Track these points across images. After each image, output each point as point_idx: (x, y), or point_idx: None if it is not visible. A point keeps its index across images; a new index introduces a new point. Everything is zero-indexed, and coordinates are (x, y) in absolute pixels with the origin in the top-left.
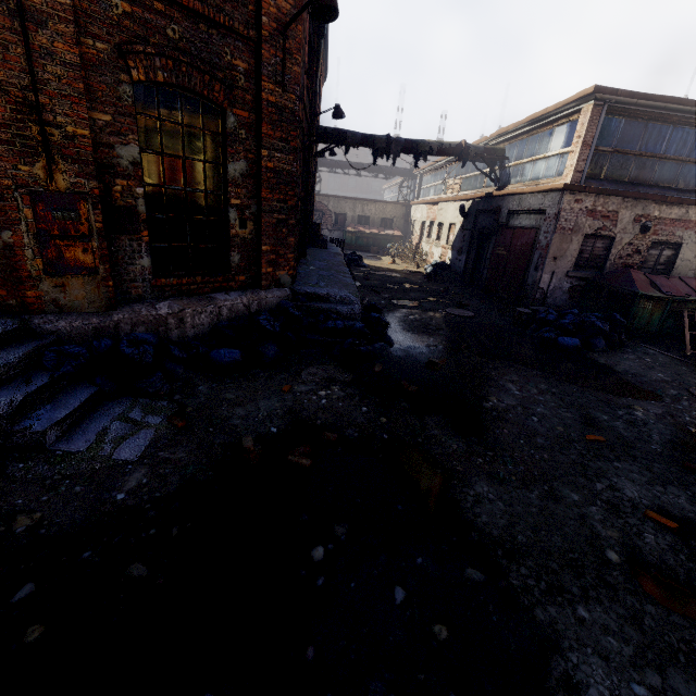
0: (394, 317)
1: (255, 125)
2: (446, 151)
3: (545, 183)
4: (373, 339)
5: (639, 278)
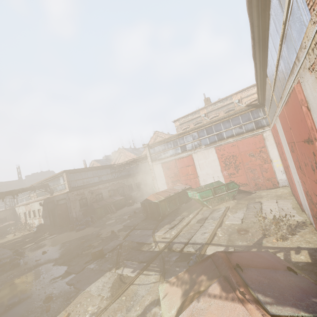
0: (25, 251)
1: None
2: (26, 190)
3: (63, 191)
4: (21, 258)
5: (95, 204)
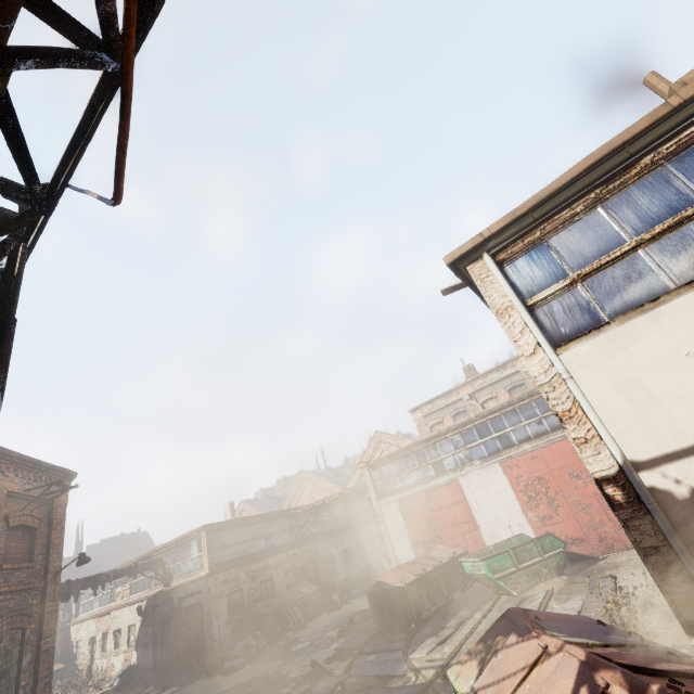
0: None
1: (38, 628)
2: (120, 574)
3: (196, 573)
4: None
5: (261, 605)
